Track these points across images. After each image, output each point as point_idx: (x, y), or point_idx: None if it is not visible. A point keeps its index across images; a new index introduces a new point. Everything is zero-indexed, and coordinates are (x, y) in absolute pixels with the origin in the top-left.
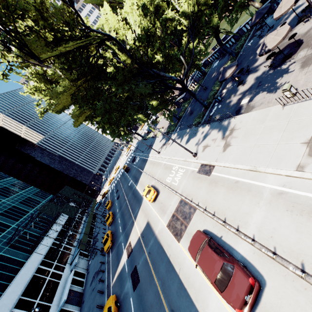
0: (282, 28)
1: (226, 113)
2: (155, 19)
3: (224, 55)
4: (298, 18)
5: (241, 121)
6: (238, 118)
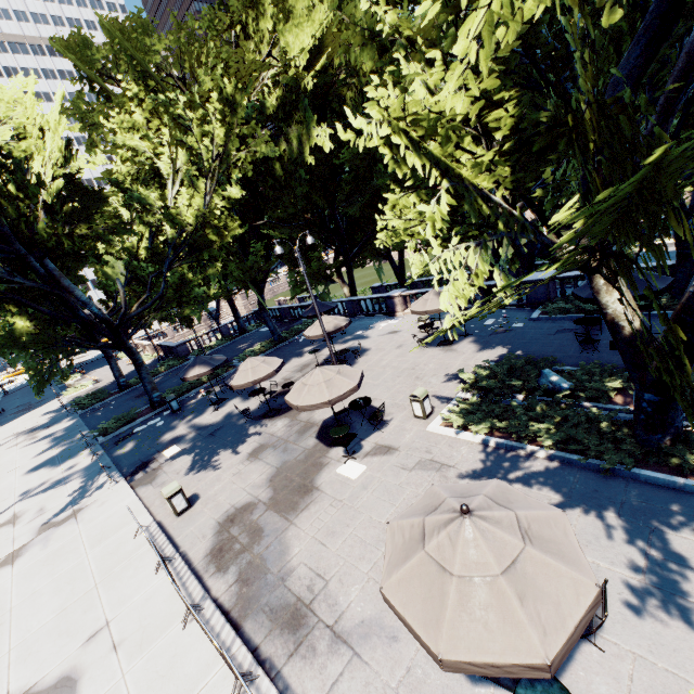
0: (273, 362)
1: (137, 454)
2: (153, 183)
3: (285, 323)
4: (325, 359)
5: (104, 502)
6: (117, 486)
